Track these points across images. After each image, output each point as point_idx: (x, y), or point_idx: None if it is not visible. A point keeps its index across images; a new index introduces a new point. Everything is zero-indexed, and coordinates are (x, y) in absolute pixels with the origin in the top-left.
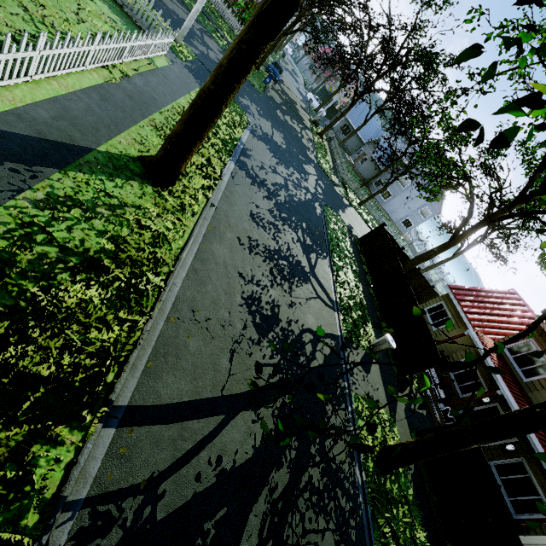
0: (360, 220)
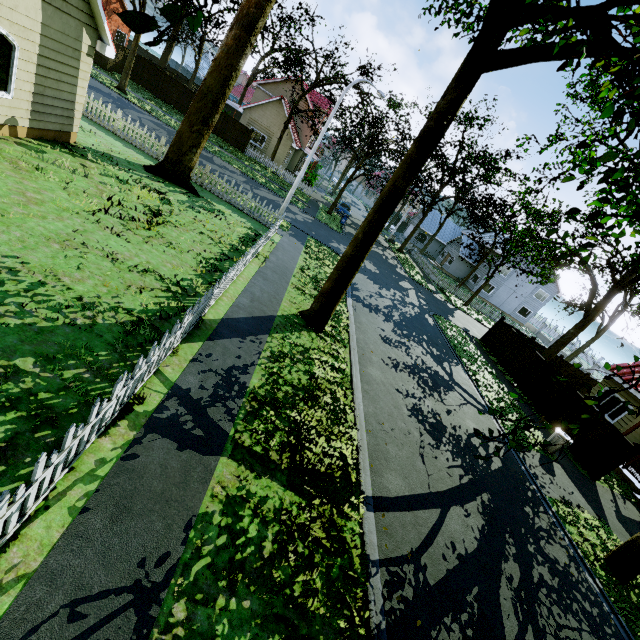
0: (472, 321)
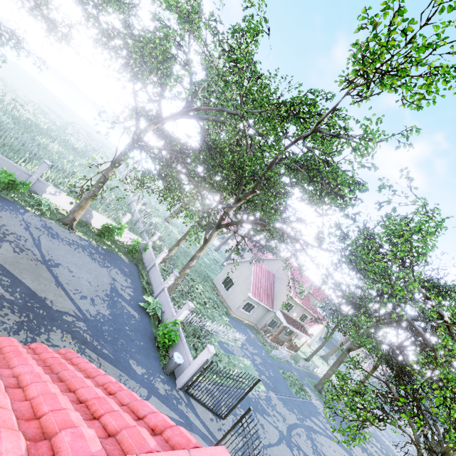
0: None
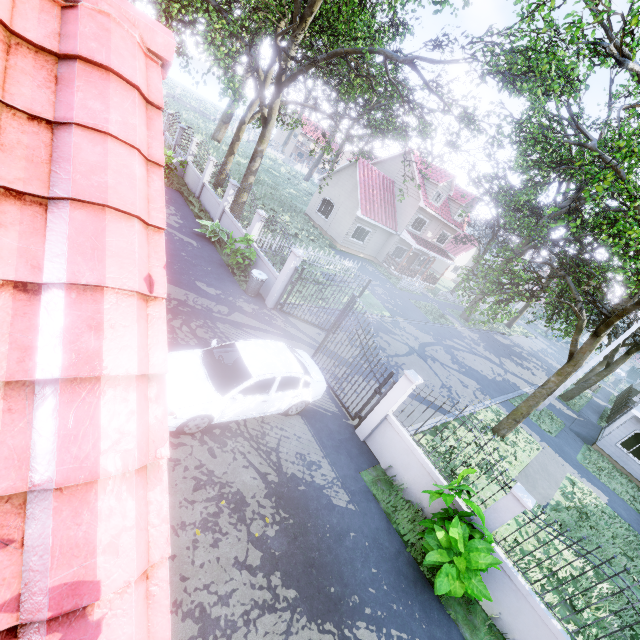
0: None
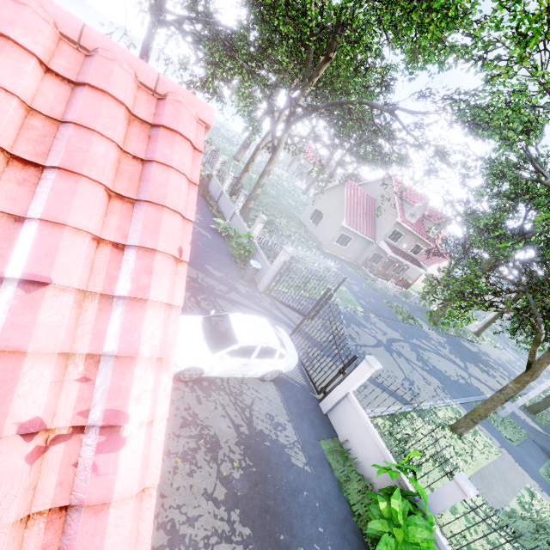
0: None
